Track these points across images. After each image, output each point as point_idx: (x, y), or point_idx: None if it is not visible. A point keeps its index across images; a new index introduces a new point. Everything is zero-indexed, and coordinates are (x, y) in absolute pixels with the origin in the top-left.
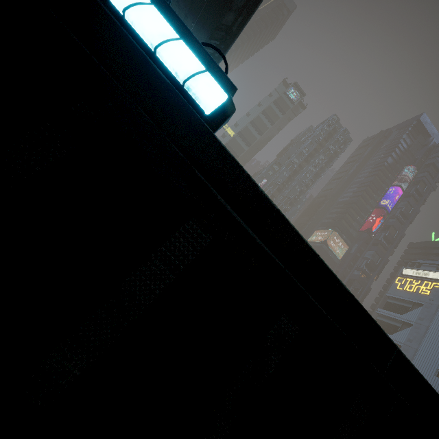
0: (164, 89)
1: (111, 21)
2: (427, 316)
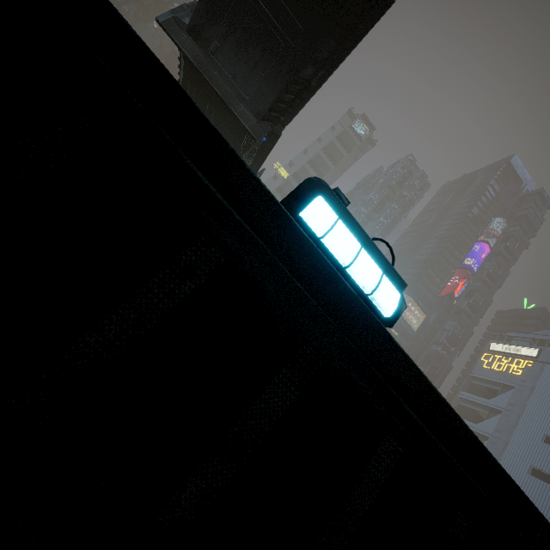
0: (351, 300)
1: (309, 244)
2: (519, 401)
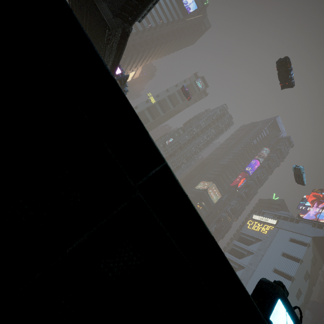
0: None
1: None
2: (263, 248)
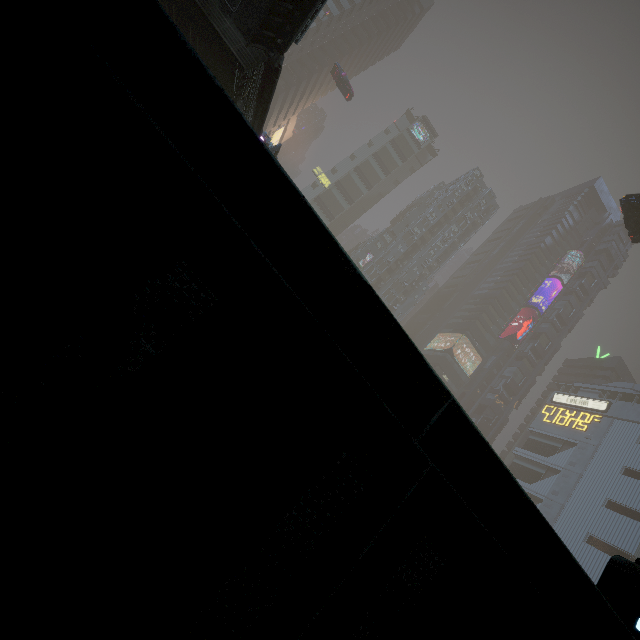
0: None
1: None
2: (581, 460)
